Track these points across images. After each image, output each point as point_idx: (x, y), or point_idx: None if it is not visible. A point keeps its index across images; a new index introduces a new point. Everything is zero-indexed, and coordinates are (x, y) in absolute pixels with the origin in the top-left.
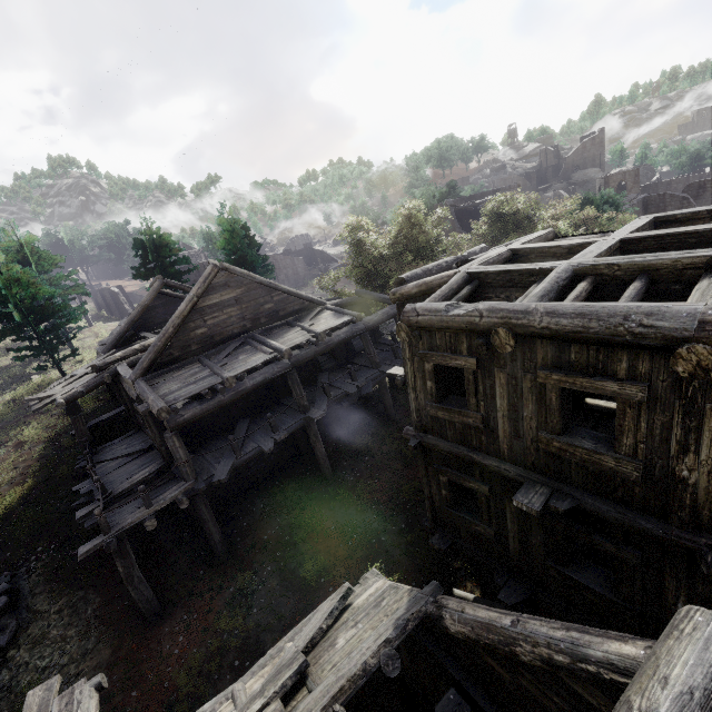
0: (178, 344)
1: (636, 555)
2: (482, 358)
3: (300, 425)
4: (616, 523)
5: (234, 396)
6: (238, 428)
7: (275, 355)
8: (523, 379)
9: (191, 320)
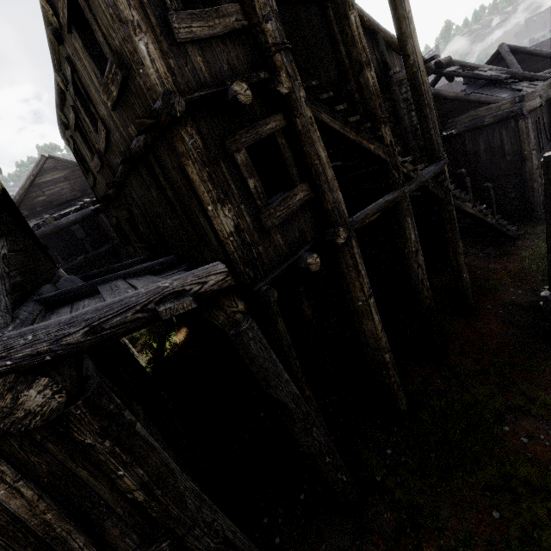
0: (26, 207)
1: (126, 209)
2: (73, 135)
3: (110, 248)
4: (113, 194)
5: (54, 229)
6: (73, 256)
7: (84, 204)
8: (78, 137)
9: (33, 192)
